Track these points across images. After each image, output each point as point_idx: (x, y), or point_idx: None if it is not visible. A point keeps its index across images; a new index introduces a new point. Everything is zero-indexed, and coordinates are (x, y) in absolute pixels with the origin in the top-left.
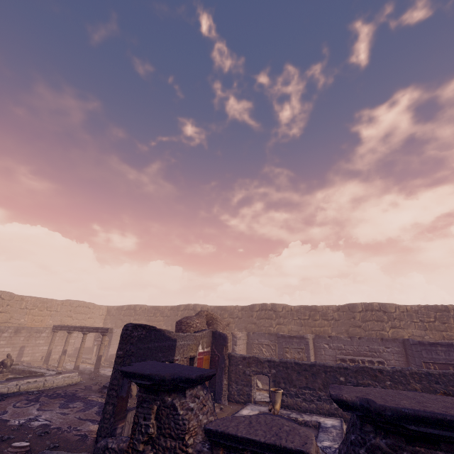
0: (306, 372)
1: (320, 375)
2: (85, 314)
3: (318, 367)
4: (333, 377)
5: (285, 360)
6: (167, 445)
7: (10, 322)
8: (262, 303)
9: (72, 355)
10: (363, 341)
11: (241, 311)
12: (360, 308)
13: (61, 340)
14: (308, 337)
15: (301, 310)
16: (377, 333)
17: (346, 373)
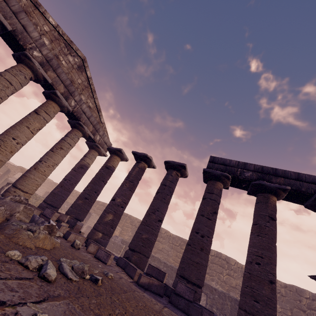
0: None
1: None
2: None
3: None
4: None
5: None
6: None
7: None
8: None
9: None
10: None
11: None
12: (100, 203)
13: None
14: None
15: None
16: (98, 215)
17: None
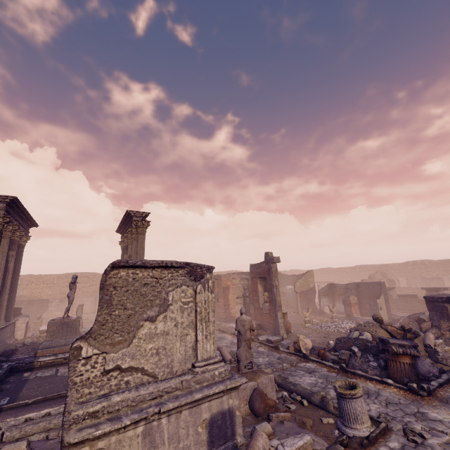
0: None
1: None
2: None
3: None
4: (448, 291)
5: None
6: (389, 298)
7: None
8: (413, 261)
9: None
10: None
11: (399, 266)
12: None
13: None
14: (443, 277)
15: (443, 262)
16: None
17: None
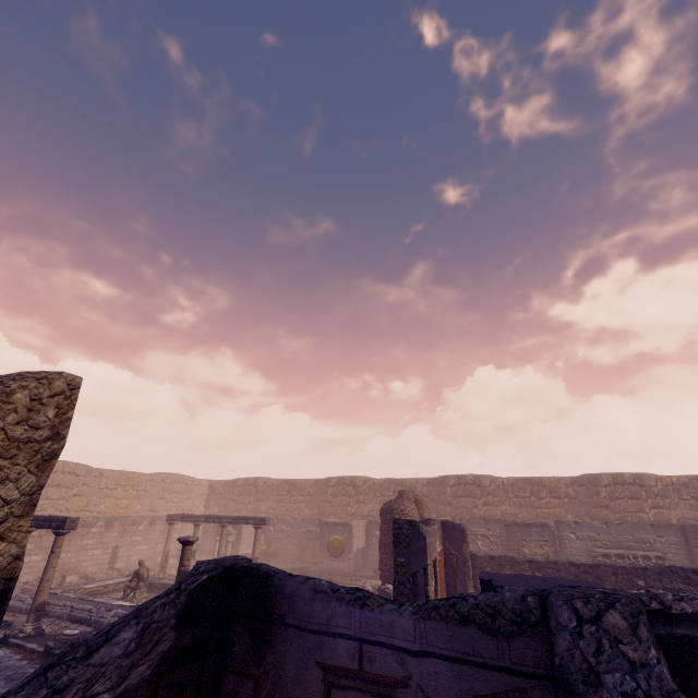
0: (588, 574)
1: (609, 579)
2: (182, 494)
3: (604, 567)
4: (628, 580)
5: (554, 559)
6: None
7: (87, 510)
8: (459, 475)
9: (177, 557)
10: (625, 528)
11: (427, 487)
12: (605, 480)
13: (162, 535)
14: (553, 524)
15: (519, 484)
16: (632, 515)
17: (646, 575)
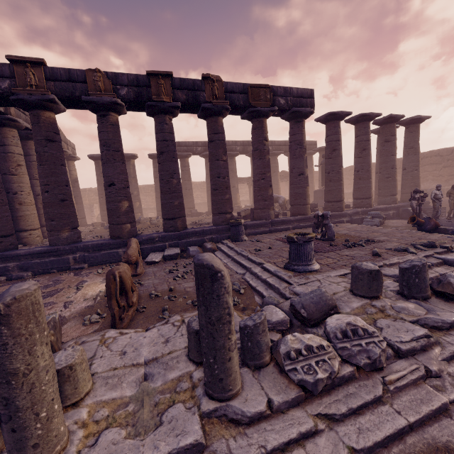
0: None
1: None
2: None
3: None
4: None
5: None
6: None
7: None
8: None
9: None
10: None
11: None
12: None
13: None
14: None
15: None
16: None
17: None
